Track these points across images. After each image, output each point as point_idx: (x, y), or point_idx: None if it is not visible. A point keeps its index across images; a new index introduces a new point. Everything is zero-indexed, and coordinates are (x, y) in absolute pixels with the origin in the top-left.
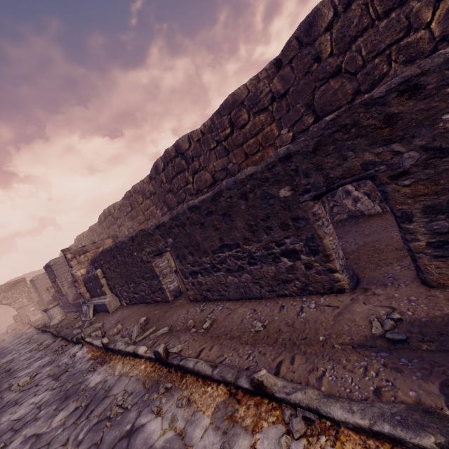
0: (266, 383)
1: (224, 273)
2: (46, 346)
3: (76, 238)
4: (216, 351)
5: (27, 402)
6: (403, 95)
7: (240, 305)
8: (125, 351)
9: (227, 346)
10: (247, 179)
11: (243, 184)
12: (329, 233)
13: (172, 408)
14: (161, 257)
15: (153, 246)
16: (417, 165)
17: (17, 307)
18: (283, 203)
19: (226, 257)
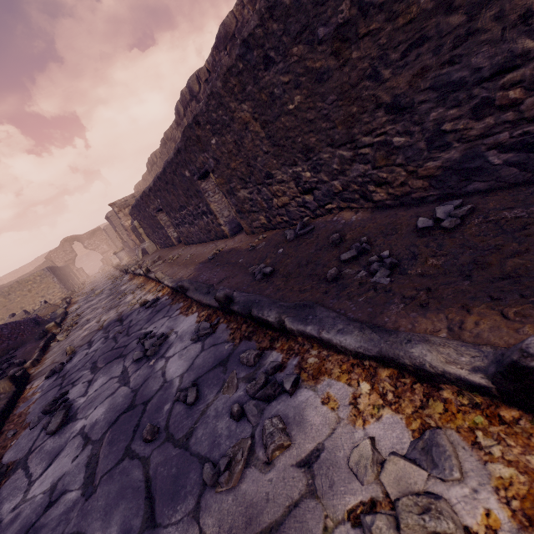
0: (157, 276)
1: (188, 226)
2: (114, 277)
3: (135, 187)
4: (167, 270)
5: (96, 299)
6: (197, 126)
7: (196, 246)
8: (138, 273)
9: (173, 267)
10: (171, 162)
11: (171, 165)
12: (214, 201)
13: (138, 291)
14: (163, 212)
15: (153, 204)
16: (215, 167)
17: (101, 252)
18: (189, 181)
19: (185, 214)
